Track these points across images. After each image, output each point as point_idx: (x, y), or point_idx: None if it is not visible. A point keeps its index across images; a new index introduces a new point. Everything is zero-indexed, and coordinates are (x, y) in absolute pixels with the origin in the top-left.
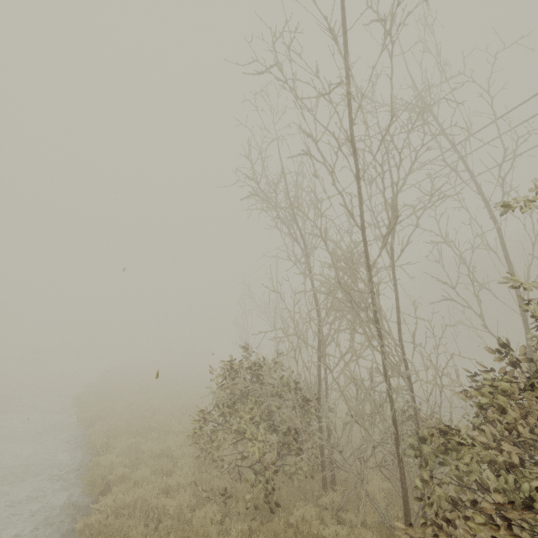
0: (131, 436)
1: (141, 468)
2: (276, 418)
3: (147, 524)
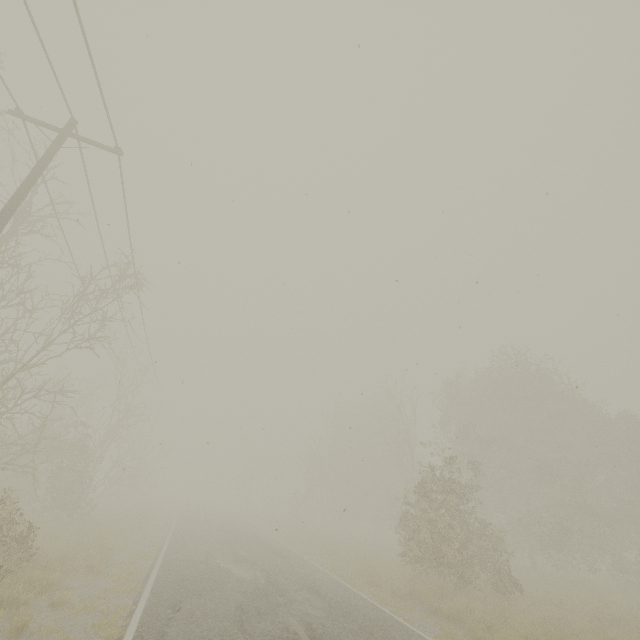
0: None
1: None
2: None
3: None
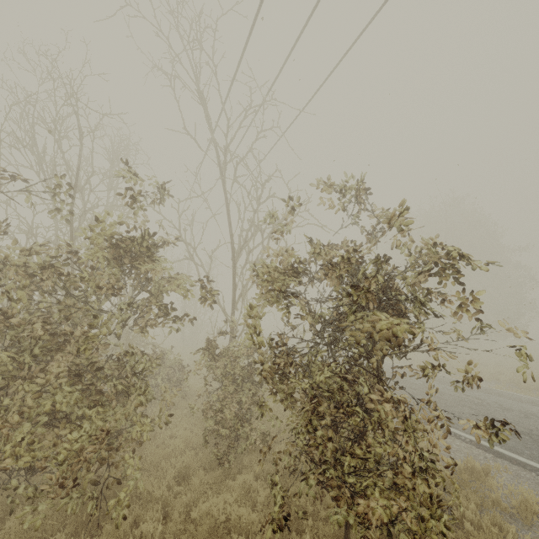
0: None
1: None
2: None
3: None
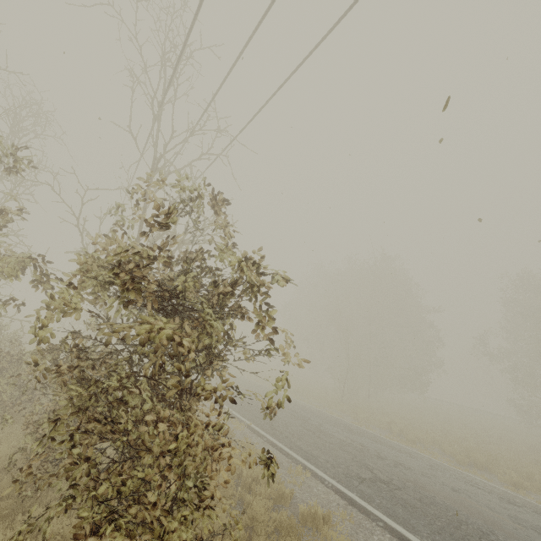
0: None
1: None
2: None
3: None
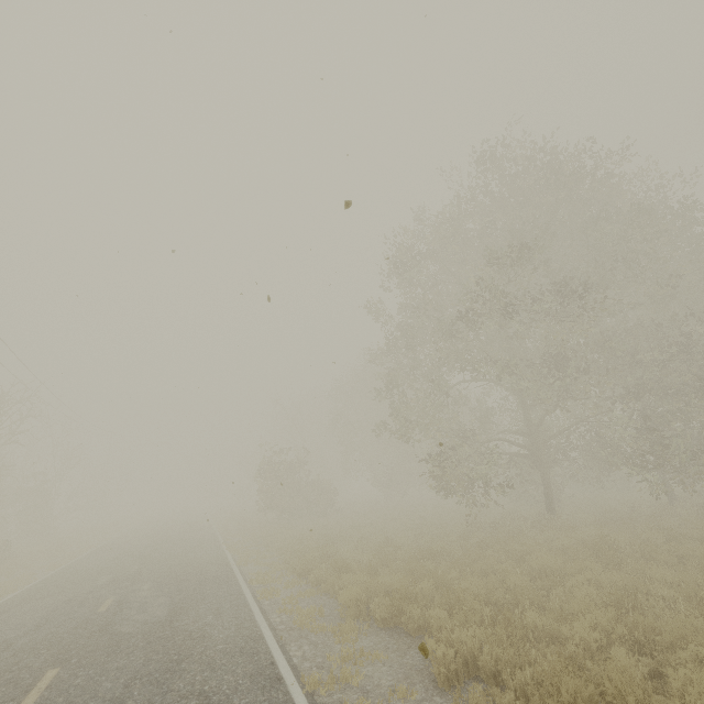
0: None
1: None
2: None
3: None
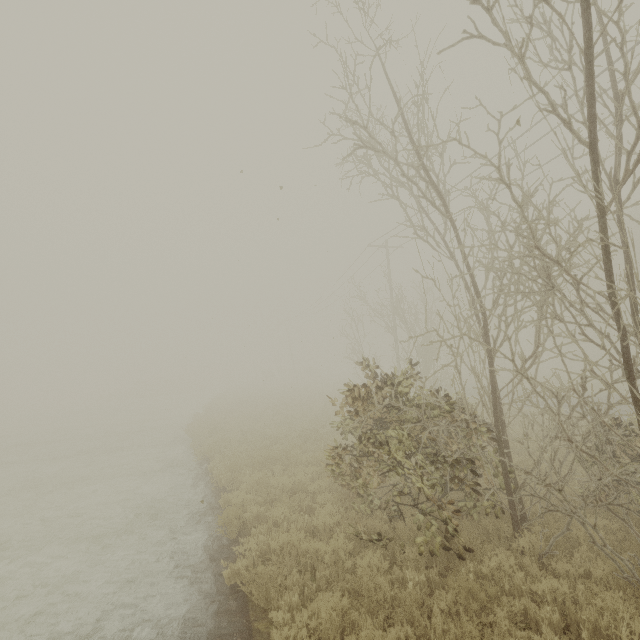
0: (256, 470)
1: (278, 507)
2: (440, 445)
3: (299, 570)
